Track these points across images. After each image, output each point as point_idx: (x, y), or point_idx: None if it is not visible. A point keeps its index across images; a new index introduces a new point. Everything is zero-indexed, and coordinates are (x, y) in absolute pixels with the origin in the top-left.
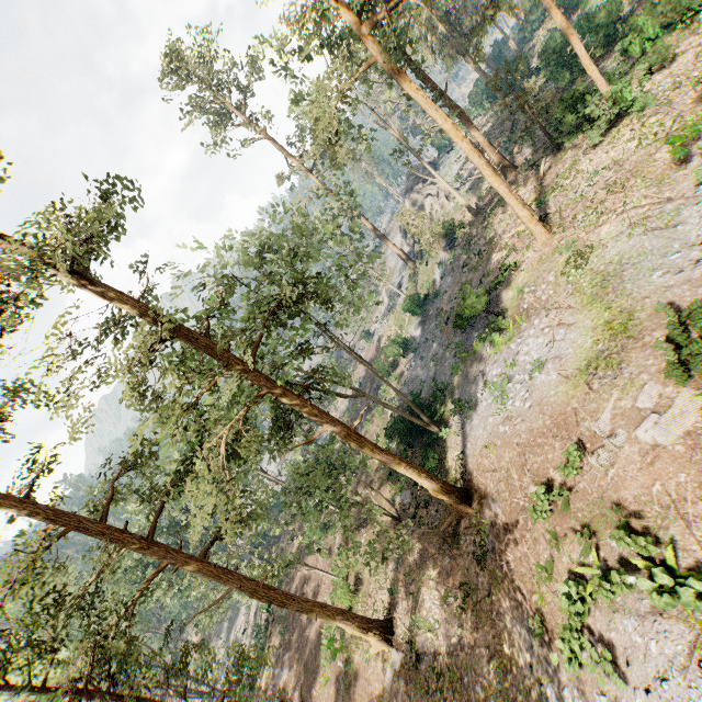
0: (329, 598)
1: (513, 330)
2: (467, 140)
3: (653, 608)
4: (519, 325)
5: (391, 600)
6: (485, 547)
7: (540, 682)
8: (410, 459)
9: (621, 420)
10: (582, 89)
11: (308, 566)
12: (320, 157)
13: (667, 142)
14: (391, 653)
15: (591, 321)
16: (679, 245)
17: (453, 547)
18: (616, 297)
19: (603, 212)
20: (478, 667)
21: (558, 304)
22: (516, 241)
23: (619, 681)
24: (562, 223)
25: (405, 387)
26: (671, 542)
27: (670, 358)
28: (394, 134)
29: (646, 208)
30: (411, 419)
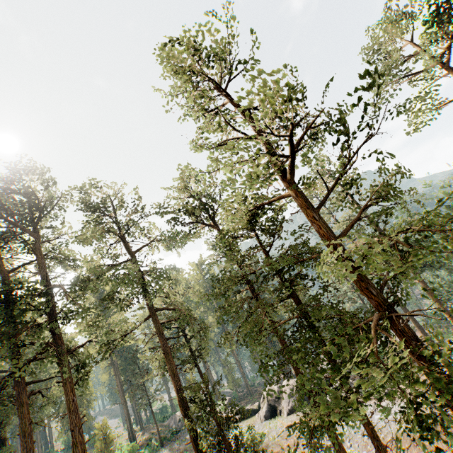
0: None
1: None
2: None
3: None
4: None
5: None
6: None
7: None
8: None
9: None
10: None
11: None
12: None
13: None
14: None
15: None
16: None
17: None
18: None
19: None
20: None
21: None
22: None
23: None
24: None
25: None
26: None
27: None
28: None
29: None
30: None
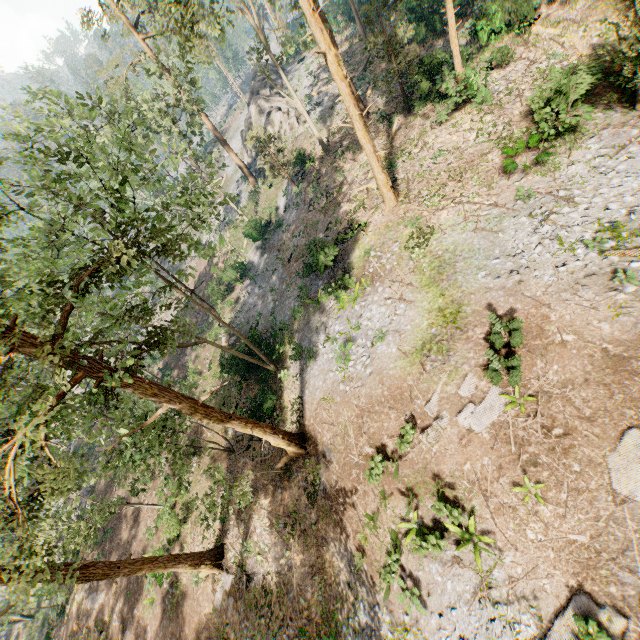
0: (153, 523)
1: (358, 291)
2: (346, 82)
3: (453, 558)
4: (364, 287)
5: (222, 527)
6: (316, 486)
7: (355, 598)
8: (245, 390)
9: (446, 404)
10: (440, 58)
11: (131, 504)
12: (149, 11)
13: (499, 146)
14: (221, 575)
15: (428, 304)
16: (500, 252)
17: (285, 480)
18: (450, 286)
19: (444, 196)
20: (303, 584)
21: (401, 278)
22: (365, 197)
23: (422, 609)
24: (408, 194)
25: (241, 315)
26: (474, 511)
27: (496, 367)
28: (255, 27)
29: (478, 206)
30: (252, 360)
